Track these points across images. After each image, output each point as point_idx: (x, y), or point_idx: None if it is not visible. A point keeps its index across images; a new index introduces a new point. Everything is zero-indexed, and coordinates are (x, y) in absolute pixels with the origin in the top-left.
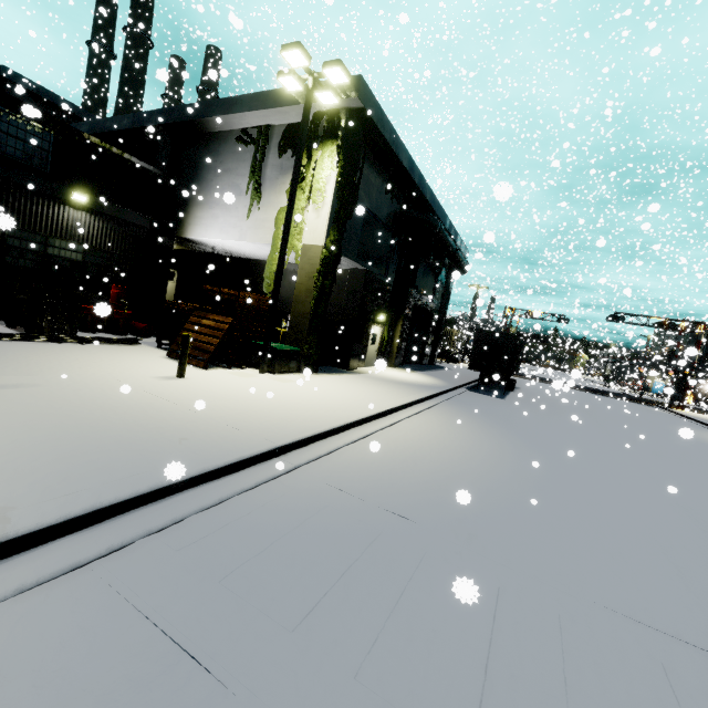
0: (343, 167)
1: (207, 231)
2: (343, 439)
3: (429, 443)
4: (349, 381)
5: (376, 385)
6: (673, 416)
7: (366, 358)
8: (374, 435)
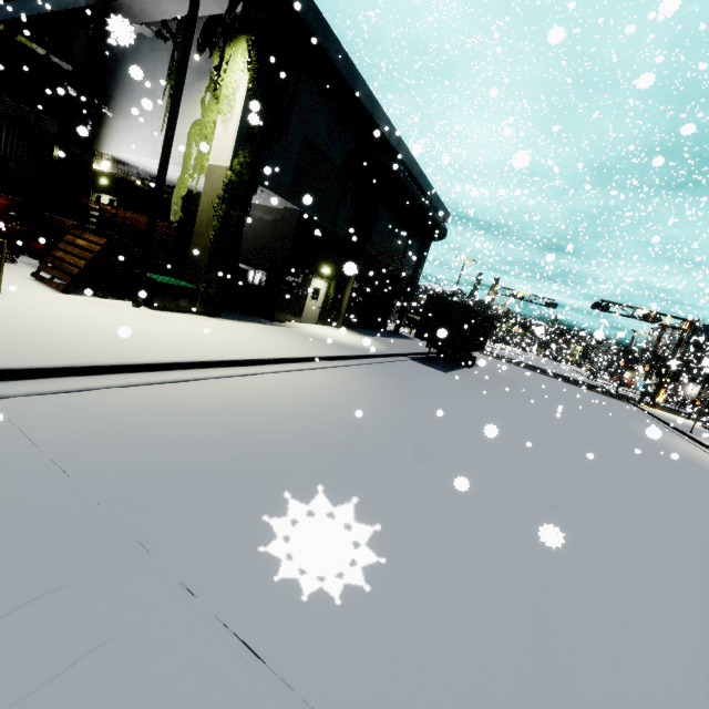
0: (257, 71)
1: (122, 146)
2: (134, 378)
3: (272, 398)
4: (252, 329)
5: (284, 338)
6: (637, 412)
7: (304, 314)
8: (201, 381)
